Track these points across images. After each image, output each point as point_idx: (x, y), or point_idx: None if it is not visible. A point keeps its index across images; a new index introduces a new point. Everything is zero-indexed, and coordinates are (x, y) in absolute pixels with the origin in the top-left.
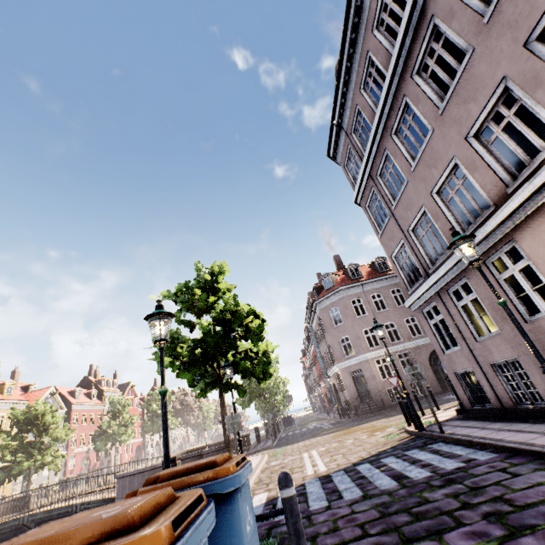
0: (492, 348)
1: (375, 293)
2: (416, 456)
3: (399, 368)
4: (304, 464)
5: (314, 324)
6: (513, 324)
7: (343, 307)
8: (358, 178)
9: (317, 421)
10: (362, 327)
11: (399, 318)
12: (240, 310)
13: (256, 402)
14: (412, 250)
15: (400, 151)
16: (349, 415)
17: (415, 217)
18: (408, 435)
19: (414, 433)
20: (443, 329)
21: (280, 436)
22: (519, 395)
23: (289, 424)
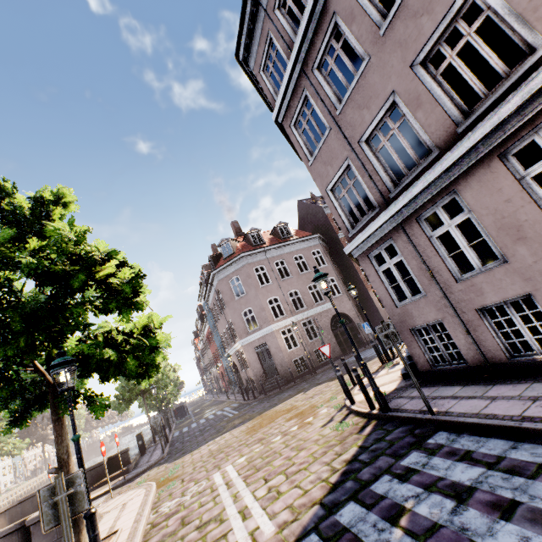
0: (485, 287)
1: (279, 260)
2: (438, 471)
3: (304, 336)
4: (223, 509)
5: (211, 299)
6: (536, 245)
7: (246, 276)
8: (285, 77)
9: (215, 405)
10: (266, 297)
11: (303, 286)
12: (89, 253)
13: (139, 400)
14: (365, 170)
15: (362, 7)
16: (255, 396)
17: (375, 117)
18: (364, 420)
19: (372, 415)
20: (399, 274)
21: (173, 436)
22: (448, 347)
23: (182, 415)
